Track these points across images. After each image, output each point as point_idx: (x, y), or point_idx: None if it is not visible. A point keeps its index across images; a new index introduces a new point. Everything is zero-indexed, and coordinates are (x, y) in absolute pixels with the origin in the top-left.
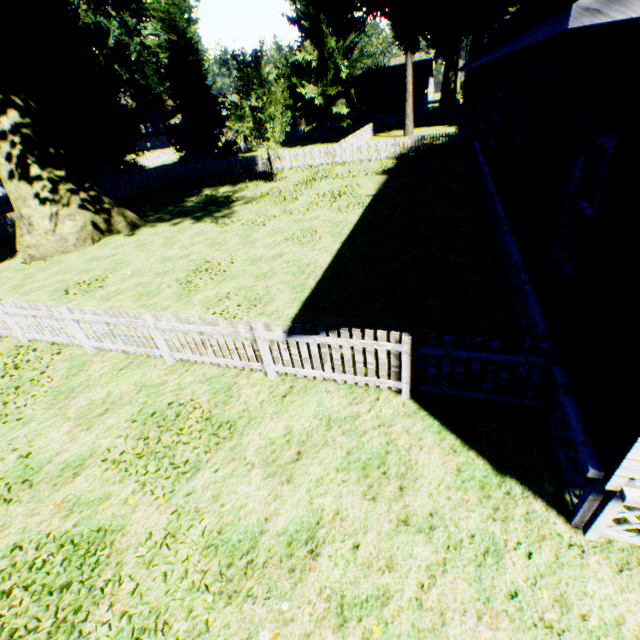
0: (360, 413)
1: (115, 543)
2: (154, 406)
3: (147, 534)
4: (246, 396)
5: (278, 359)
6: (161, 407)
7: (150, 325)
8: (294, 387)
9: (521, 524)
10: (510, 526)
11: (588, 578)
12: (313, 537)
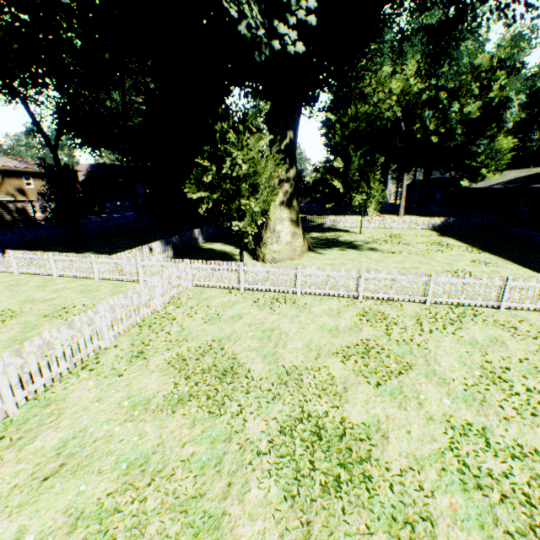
0: None
1: None
2: None
3: None
4: None
5: None
6: None
7: None
8: None
9: None
10: None
11: None
12: None
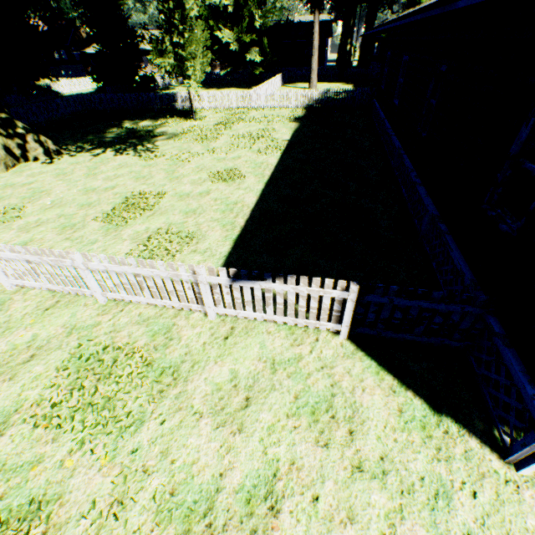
0: (302, 355)
1: (52, 516)
2: (87, 351)
3: (89, 502)
4: (187, 338)
5: (219, 301)
6: (95, 352)
7: (79, 265)
8: (235, 328)
9: (462, 463)
10: (453, 466)
11: (526, 513)
12: (272, 492)
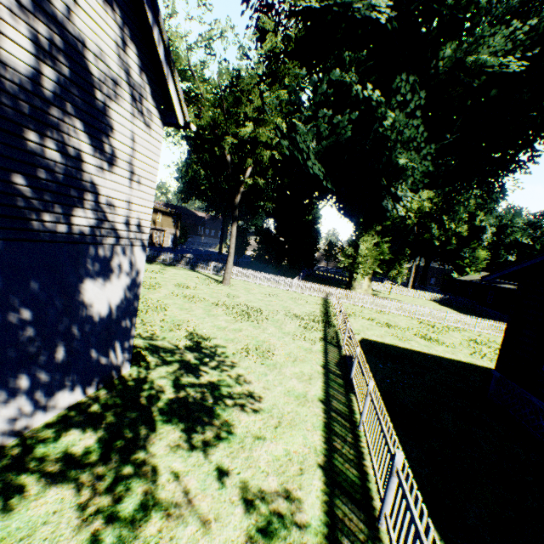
0: None
1: None
2: None
3: None
4: None
5: None
6: None
7: None
8: None
9: None
10: None
11: None
12: None
